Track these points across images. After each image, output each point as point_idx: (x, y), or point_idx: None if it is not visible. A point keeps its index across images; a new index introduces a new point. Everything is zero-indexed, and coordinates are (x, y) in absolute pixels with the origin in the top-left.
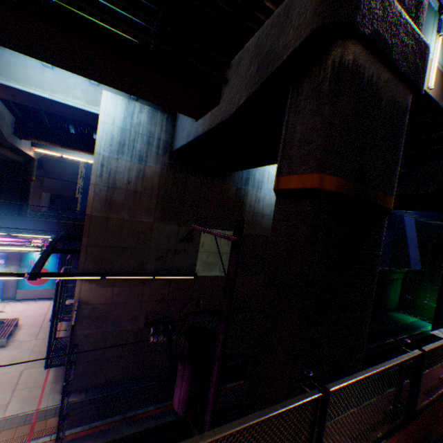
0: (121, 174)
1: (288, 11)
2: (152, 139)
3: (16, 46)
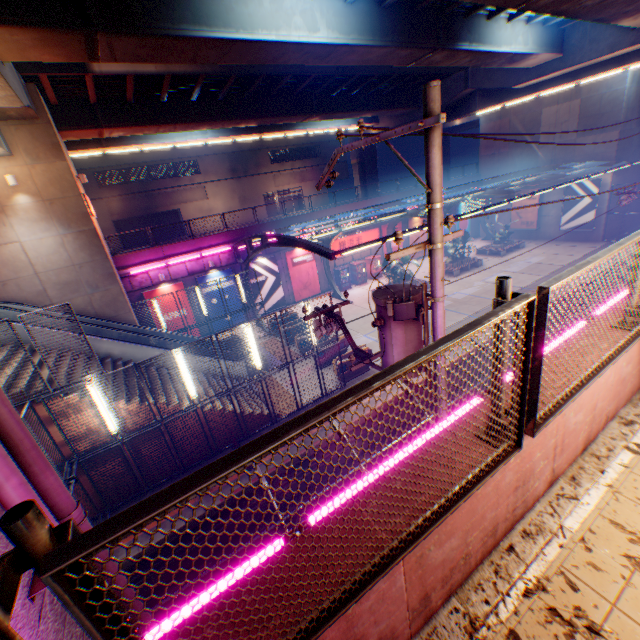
0: (629, 98)
1: None
2: None
3: None
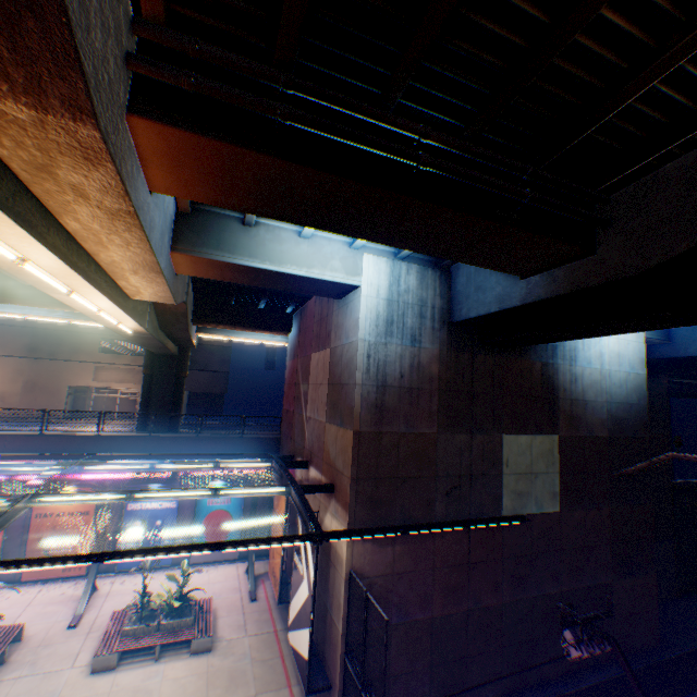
0: (390, 364)
1: None
2: (424, 308)
3: (337, 226)
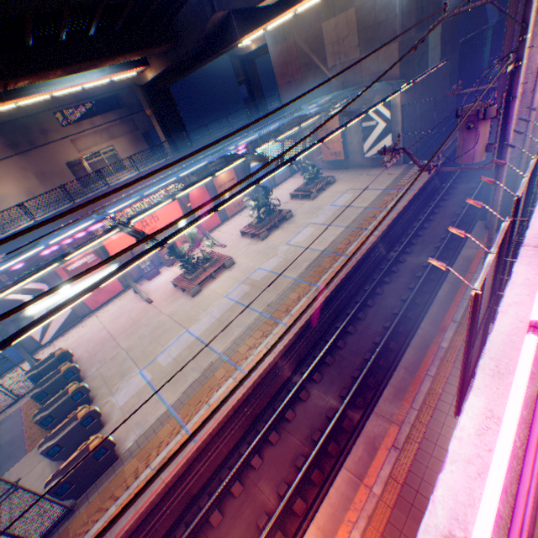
0: (403, 1)
1: None
2: None
3: None
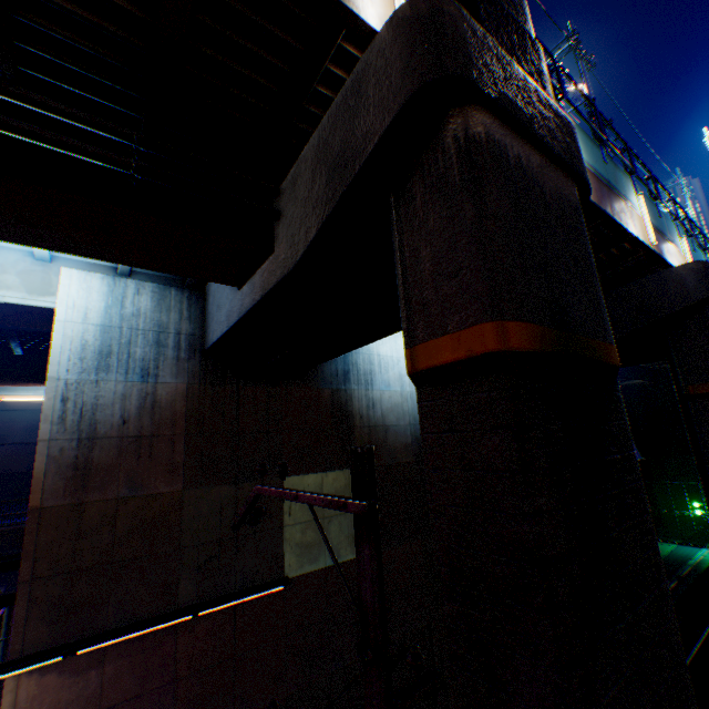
0: (107, 408)
1: (358, 87)
2: (165, 335)
3: None
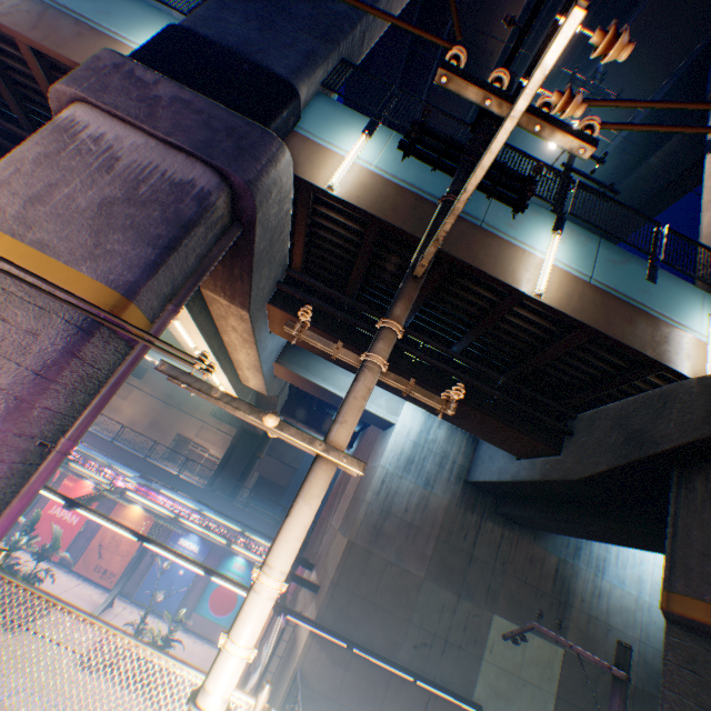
0: (400, 495)
1: (663, 400)
2: (445, 459)
3: None
